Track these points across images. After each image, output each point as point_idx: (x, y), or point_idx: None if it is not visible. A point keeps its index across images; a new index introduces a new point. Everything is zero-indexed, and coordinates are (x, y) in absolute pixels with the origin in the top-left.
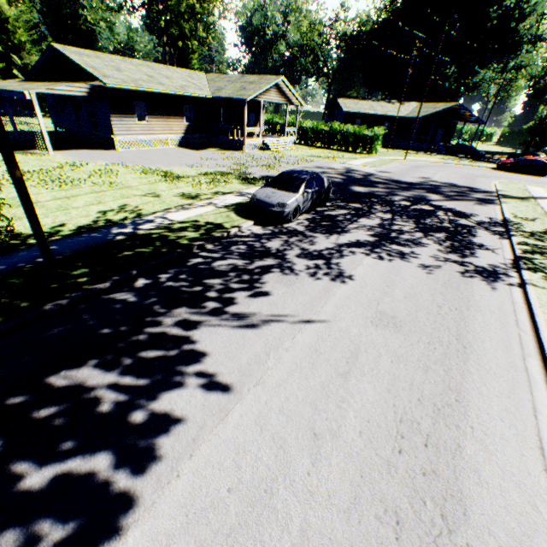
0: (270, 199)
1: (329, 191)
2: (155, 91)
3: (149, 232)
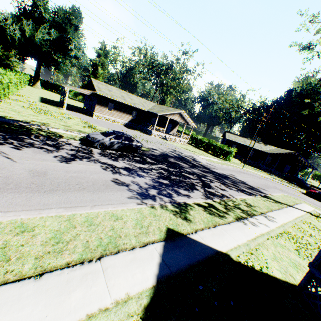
0: (92, 135)
1: (138, 148)
2: (120, 101)
3: (30, 127)
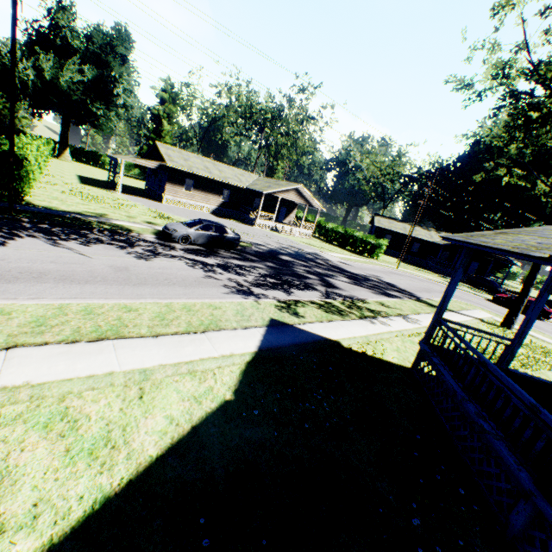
0: (170, 226)
1: (234, 241)
2: (204, 176)
3: (88, 220)
